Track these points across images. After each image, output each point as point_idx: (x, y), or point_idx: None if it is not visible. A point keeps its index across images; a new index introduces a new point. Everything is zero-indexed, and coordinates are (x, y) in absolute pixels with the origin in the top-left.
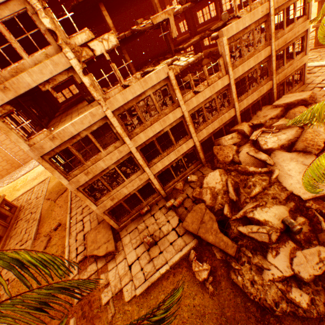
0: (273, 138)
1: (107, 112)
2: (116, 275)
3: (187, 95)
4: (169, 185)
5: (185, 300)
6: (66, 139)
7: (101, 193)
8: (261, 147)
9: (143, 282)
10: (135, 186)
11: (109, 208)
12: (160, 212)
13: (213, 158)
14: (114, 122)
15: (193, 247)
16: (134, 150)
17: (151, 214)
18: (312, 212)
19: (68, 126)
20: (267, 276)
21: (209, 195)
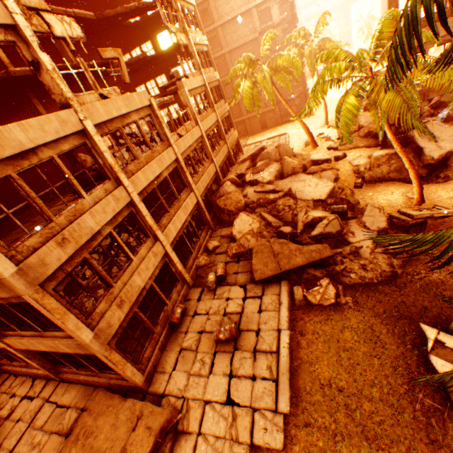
0: (266, 173)
1: (86, 123)
2: (215, 447)
3: (173, 136)
4: (190, 264)
5: (344, 337)
6: (7, 154)
7: (94, 296)
8: (262, 182)
9: (275, 387)
10: (151, 268)
11: (117, 331)
12: (204, 301)
13: (220, 218)
14: (99, 142)
15: (289, 290)
16: (136, 198)
17: (191, 315)
18: (339, 198)
19: (11, 127)
20: (366, 253)
21: (253, 238)
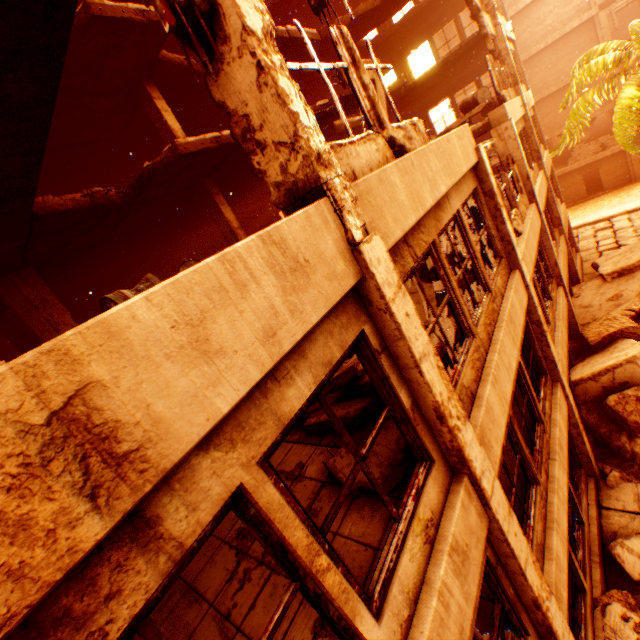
0: None
1: (369, 250)
2: None
3: None
4: None
5: None
6: None
7: None
8: None
9: None
10: None
11: None
12: None
13: (610, 442)
14: (405, 322)
15: None
16: (500, 506)
17: None
18: None
19: None
20: None
21: None
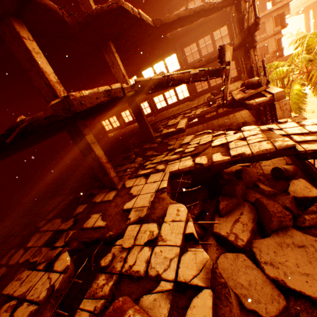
0: None
1: None
2: None
3: None
4: None
5: None
6: None
7: None
8: None
9: None
10: None
11: None
12: None
13: None
14: None
15: None
16: None
17: None
18: None
19: None
20: None
21: None
